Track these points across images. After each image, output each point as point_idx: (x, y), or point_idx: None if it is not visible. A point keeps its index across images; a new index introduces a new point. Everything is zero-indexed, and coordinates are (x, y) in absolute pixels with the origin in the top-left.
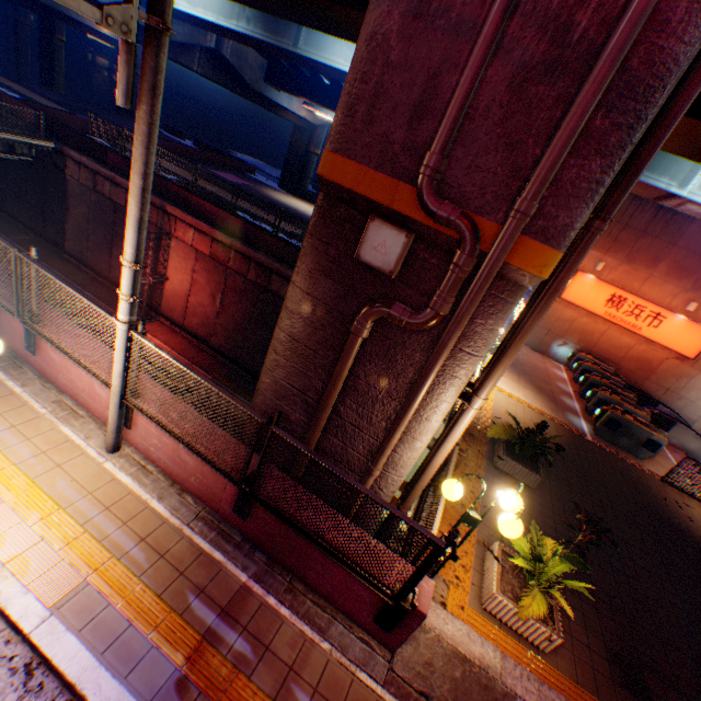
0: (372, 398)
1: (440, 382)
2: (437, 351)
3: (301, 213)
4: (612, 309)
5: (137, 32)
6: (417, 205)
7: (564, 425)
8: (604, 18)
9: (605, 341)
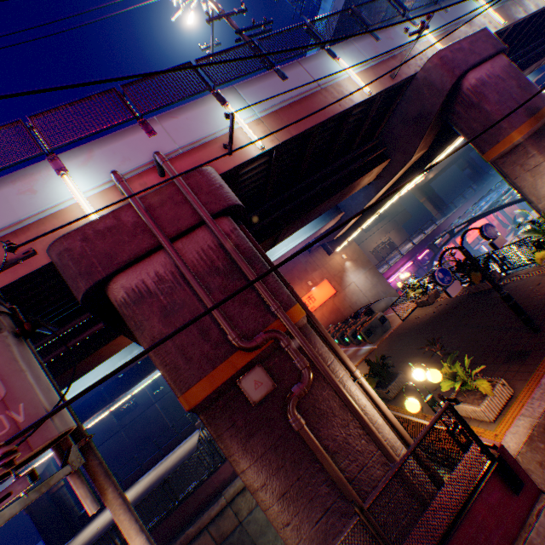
0: (343, 441)
1: (343, 386)
2: (327, 375)
3: (102, 527)
4: None
5: (82, 455)
6: (245, 353)
7: (366, 356)
8: (223, 258)
9: None
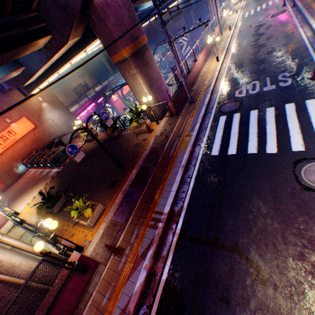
0: None
1: None
2: None
3: None
4: (1, 146)
5: None
6: None
7: (53, 178)
8: None
9: (20, 151)
